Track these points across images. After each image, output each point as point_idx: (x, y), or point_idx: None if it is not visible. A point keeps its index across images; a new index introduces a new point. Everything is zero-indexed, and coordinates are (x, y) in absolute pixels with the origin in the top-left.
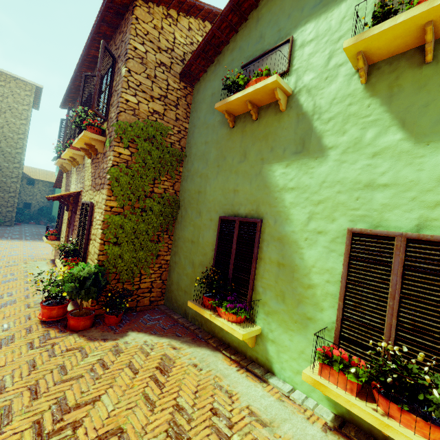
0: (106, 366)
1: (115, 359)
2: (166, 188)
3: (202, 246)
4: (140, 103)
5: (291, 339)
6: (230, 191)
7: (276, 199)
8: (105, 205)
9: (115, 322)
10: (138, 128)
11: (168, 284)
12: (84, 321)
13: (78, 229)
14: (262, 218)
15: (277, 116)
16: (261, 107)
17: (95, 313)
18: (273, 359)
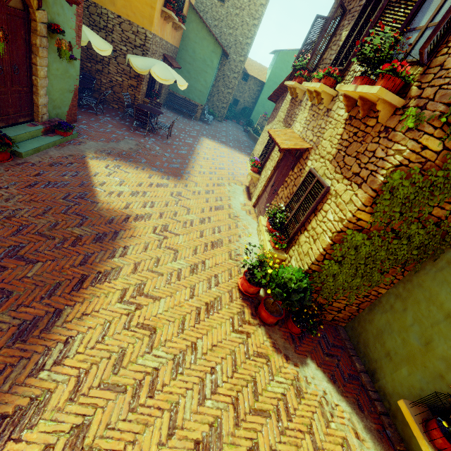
0: (289, 413)
1: (297, 407)
2: None
3: None
4: None
5: None
6: None
7: None
8: (353, 214)
9: (296, 332)
10: None
11: (362, 315)
12: (273, 319)
13: (292, 199)
14: None
15: None
16: None
17: (283, 315)
18: None
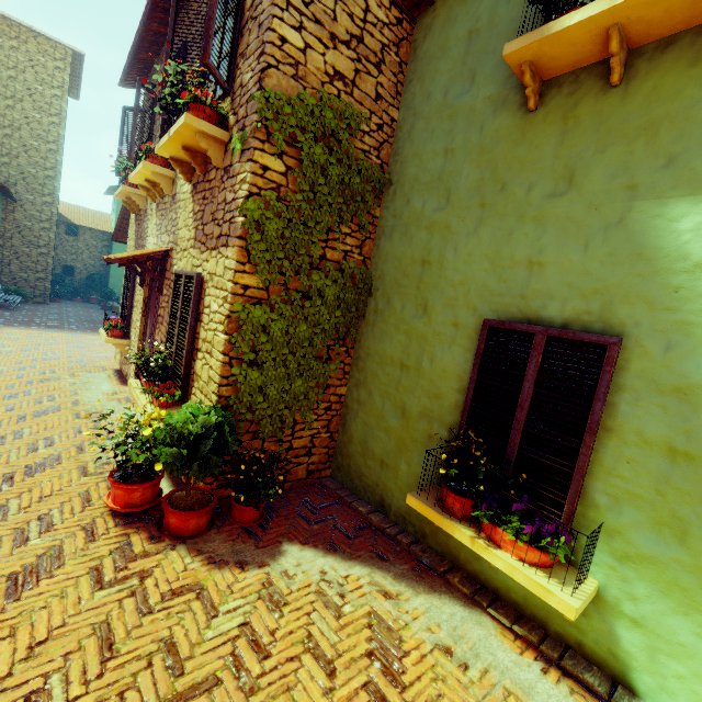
0: (263, 646)
1: (277, 626)
2: (347, 250)
3: (429, 378)
4: (309, 49)
5: (701, 633)
6: (517, 264)
7: (674, 291)
8: (233, 282)
9: (252, 519)
10: (305, 110)
11: (340, 441)
12: (197, 519)
13: (170, 326)
14: (622, 336)
15: (699, 68)
16: (638, 49)
17: (215, 501)
18: (635, 660)
